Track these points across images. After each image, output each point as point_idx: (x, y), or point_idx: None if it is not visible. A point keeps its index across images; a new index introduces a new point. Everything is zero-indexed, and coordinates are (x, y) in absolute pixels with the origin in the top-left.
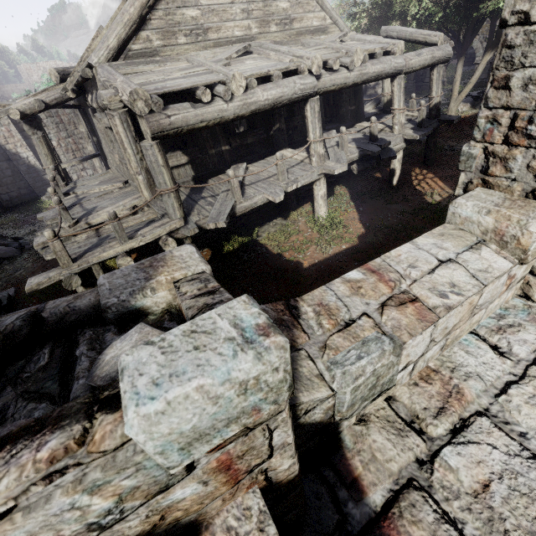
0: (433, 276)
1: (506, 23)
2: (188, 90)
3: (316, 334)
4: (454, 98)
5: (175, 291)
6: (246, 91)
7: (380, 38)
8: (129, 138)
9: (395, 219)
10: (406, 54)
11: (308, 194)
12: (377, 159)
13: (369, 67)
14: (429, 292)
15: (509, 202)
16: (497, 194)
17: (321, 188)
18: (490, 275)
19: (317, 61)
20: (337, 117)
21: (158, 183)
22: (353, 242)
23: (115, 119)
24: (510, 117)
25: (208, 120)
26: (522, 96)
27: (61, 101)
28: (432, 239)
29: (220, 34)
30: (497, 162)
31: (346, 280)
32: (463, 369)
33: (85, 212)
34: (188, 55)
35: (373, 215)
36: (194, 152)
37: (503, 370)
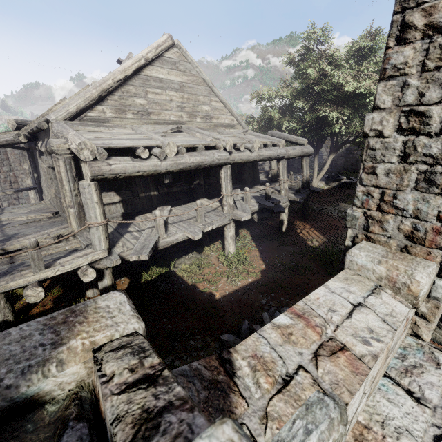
0: (352, 321)
1: (367, 135)
2: (130, 148)
3: (255, 398)
4: (315, 177)
5: (92, 363)
6: (177, 155)
7: (269, 136)
8: (69, 177)
9: (288, 258)
10: (286, 148)
11: (218, 234)
12: (271, 212)
13: (264, 151)
14: (353, 339)
15: (391, 254)
16: (379, 247)
17: (230, 230)
18: (396, 320)
19: (230, 143)
20: (240, 180)
21: (89, 217)
22: (257, 276)
23: (60, 161)
24: (380, 193)
25: (144, 171)
26: (386, 180)
27: (12, 143)
28: (340, 283)
29: (160, 117)
30: (375, 223)
31: (276, 325)
32: (392, 423)
33: (4, 237)
34: (133, 126)
35: (271, 254)
36: (127, 193)
37: (427, 422)
